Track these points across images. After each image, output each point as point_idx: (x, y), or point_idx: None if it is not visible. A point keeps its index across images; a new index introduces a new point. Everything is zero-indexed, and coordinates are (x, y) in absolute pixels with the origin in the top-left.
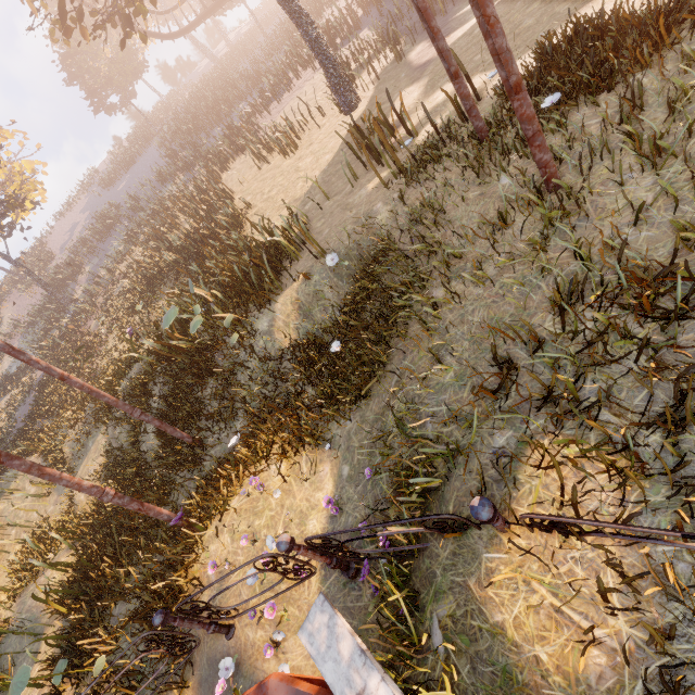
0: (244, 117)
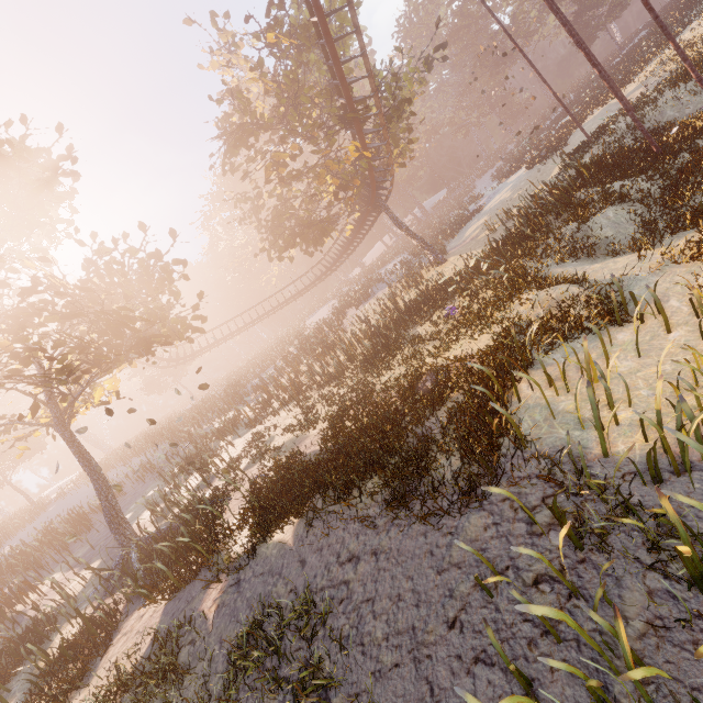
0: (309, 342)
